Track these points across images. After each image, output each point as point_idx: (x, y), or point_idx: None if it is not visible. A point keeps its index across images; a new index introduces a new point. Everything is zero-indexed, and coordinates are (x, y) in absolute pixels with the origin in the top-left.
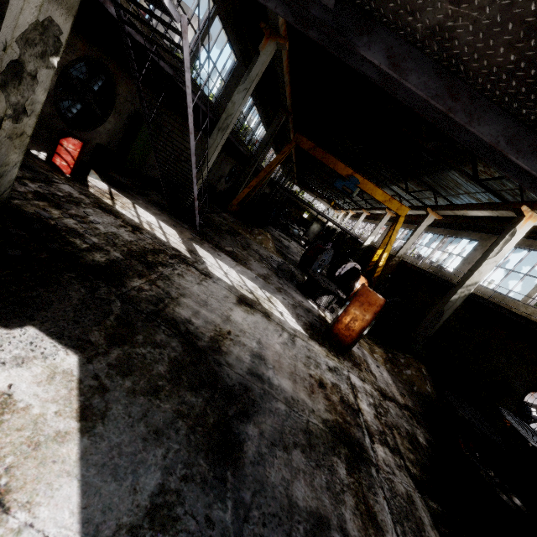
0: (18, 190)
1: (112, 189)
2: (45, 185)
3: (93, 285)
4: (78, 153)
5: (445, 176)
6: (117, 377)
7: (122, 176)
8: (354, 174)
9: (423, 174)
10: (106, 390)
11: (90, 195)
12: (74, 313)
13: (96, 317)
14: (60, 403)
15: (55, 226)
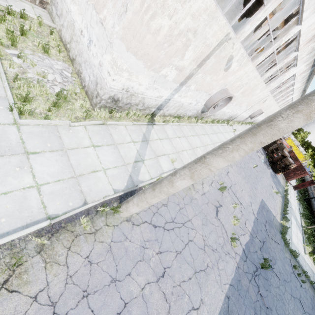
0: None
1: None
2: None
3: None
4: None
5: (290, 25)
6: None
7: None
8: (241, 25)
9: (287, 29)
10: None
11: None
12: None
13: None
14: None
15: None
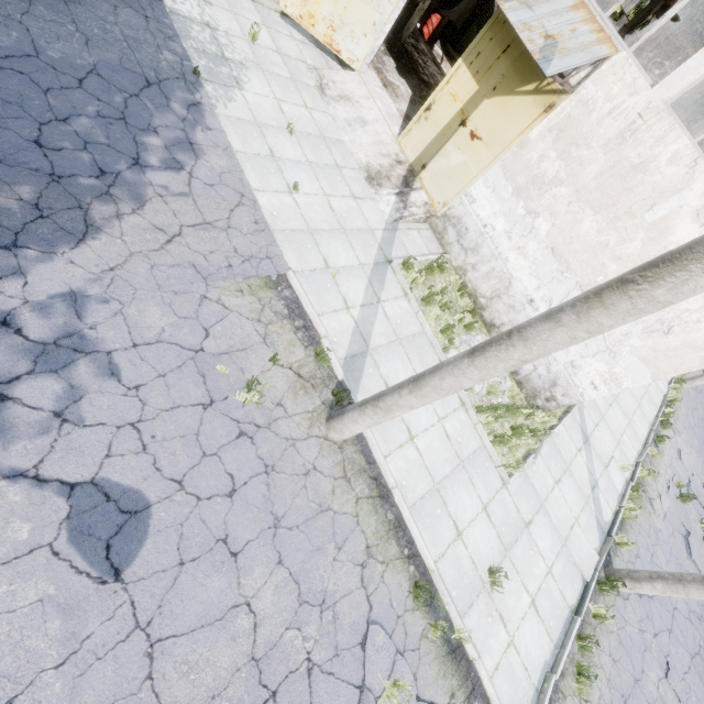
0: (407, 41)
1: (444, 56)
2: (416, 42)
3: (420, 84)
4: (436, 25)
5: None
6: (419, 104)
7: (454, 52)
8: None
9: None
10: (416, 103)
11: (432, 55)
12: (414, 85)
13: (419, 91)
14: (407, 96)
15: (415, 60)
